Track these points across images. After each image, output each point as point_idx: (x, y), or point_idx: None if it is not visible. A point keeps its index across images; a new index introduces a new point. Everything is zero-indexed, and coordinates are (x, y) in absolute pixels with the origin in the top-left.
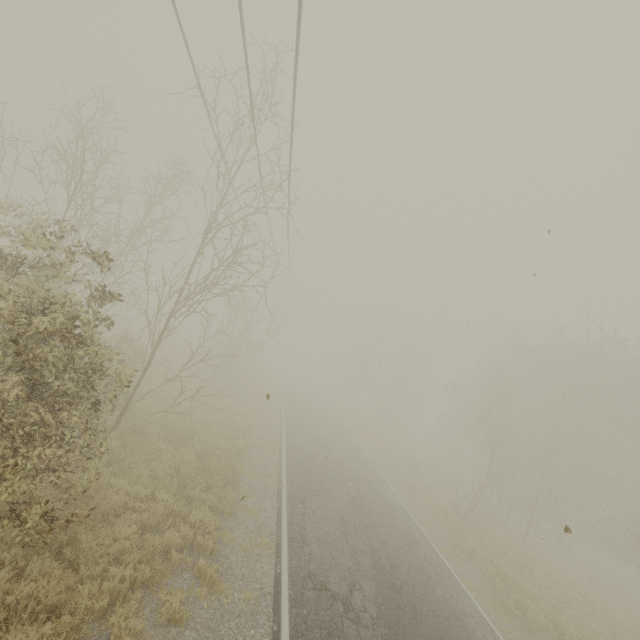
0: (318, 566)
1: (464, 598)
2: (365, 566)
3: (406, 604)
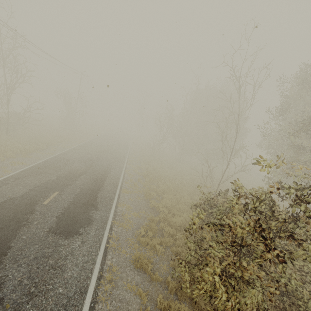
0: (66, 156)
1: (120, 164)
2: (85, 157)
3: (91, 162)
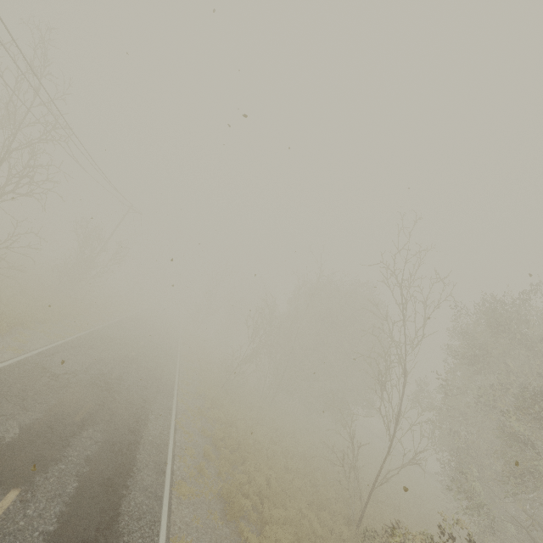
0: (50, 363)
1: (166, 400)
2: (93, 372)
3: (107, 387)
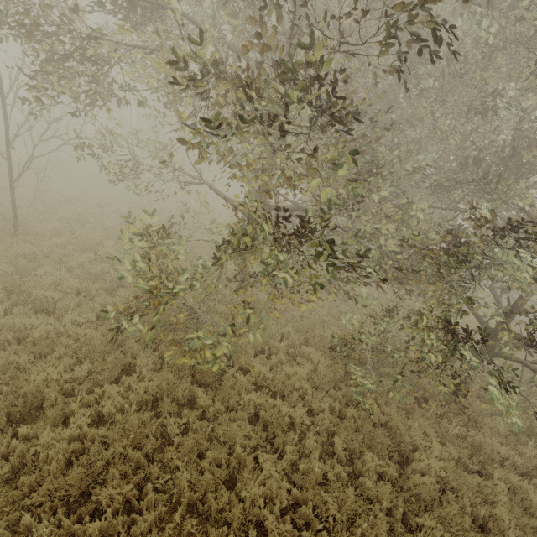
0: None
1: None
2: None
3: None
